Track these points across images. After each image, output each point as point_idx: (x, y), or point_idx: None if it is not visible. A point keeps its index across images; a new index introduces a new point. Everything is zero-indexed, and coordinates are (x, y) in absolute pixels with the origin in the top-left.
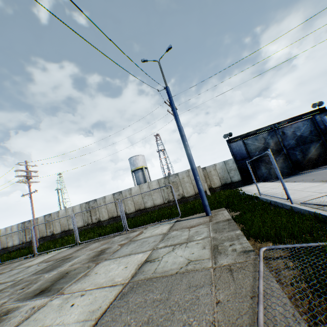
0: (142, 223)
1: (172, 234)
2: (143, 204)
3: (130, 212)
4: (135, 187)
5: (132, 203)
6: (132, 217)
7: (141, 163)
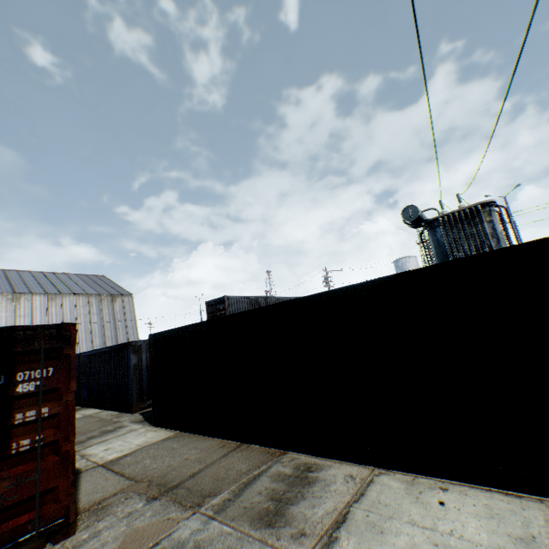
0: None
1: None
2: None
3: None
4: None
5: None
6: None
7: (413, 268)
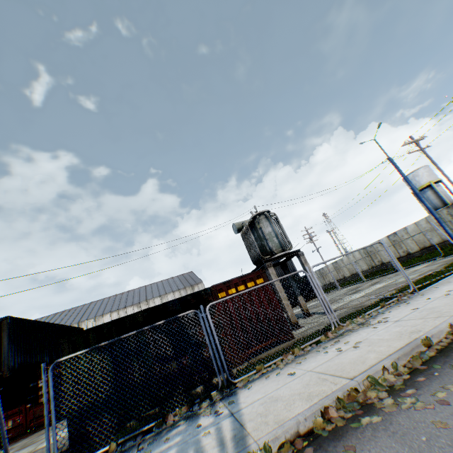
0: (416, 263)
1: (418, 270)
2: (426, 241)
3: (412, 252)
4: (409, 226)
5: (411, 242)
6: (415, 257)
7: (425, 179)
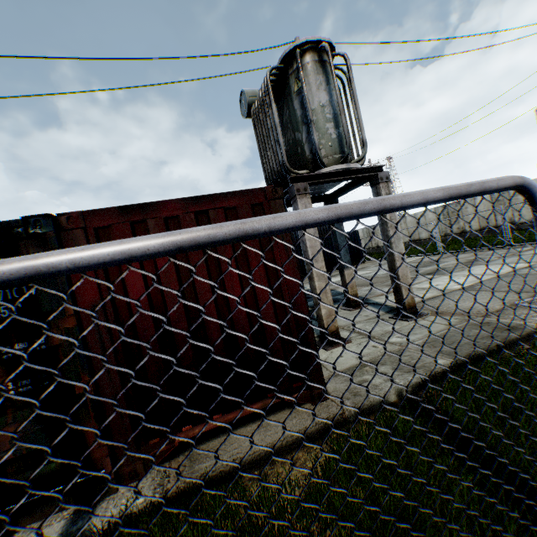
0: None
1: None
2: None
3: (520, 222)
4: None
5: (526, 207)
6: (524, 229)
7: None
